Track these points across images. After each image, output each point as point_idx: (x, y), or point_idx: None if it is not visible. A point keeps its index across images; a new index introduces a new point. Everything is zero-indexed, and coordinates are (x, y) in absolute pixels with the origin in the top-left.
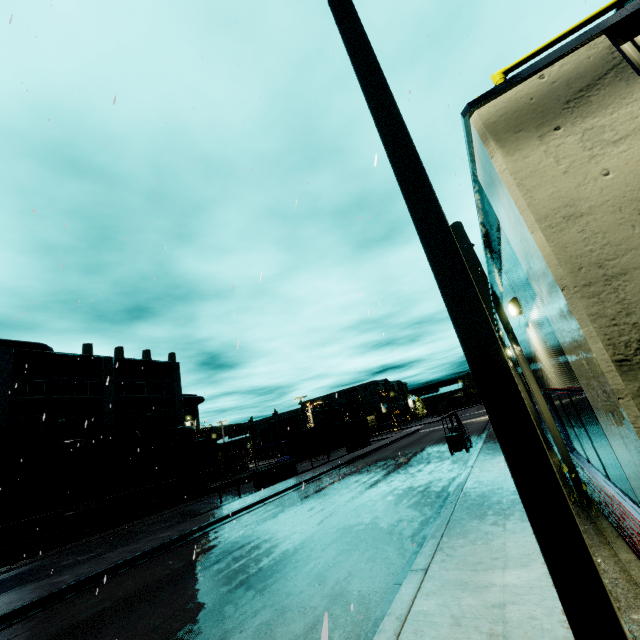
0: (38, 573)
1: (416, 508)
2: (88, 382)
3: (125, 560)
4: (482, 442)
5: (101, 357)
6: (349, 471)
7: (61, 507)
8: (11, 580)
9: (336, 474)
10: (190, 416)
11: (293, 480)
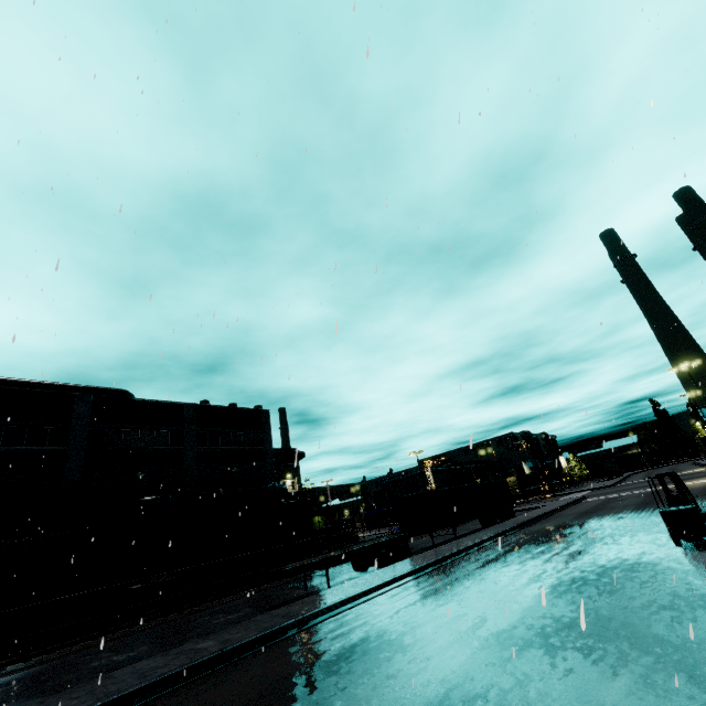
0: (59, 676)
1: (670, 701)
2: (169, 432)
3: (117, 697)
4: None
5: (183, 404)
6: (486, 558)
7: (125, 579)
8: (26, 683)
9: (466, 561)
10: (290, 473)
11: (402, 565)
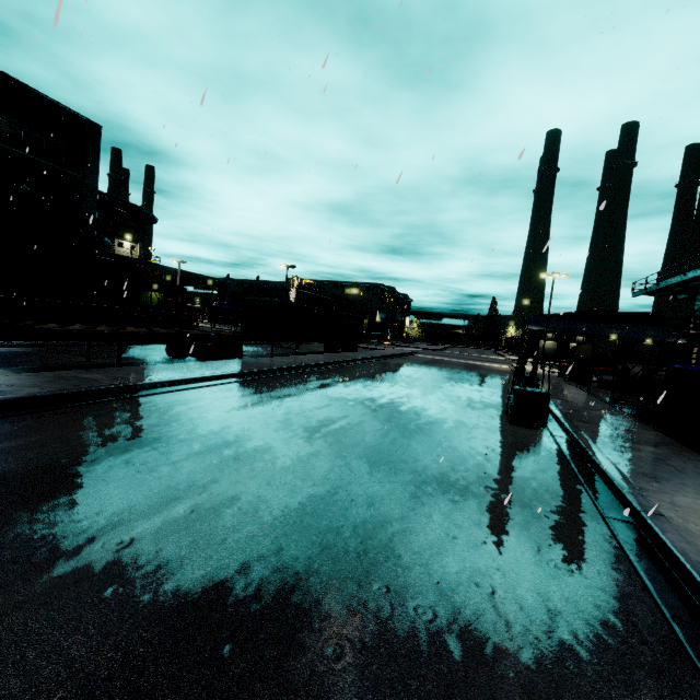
0: None
1: None
2: None
3: None
4: (568, 417)
5: None
6: (319, 382)
7: None
8: None
9: (297, 379)
10: (132, 236)
11: (224, 365)
